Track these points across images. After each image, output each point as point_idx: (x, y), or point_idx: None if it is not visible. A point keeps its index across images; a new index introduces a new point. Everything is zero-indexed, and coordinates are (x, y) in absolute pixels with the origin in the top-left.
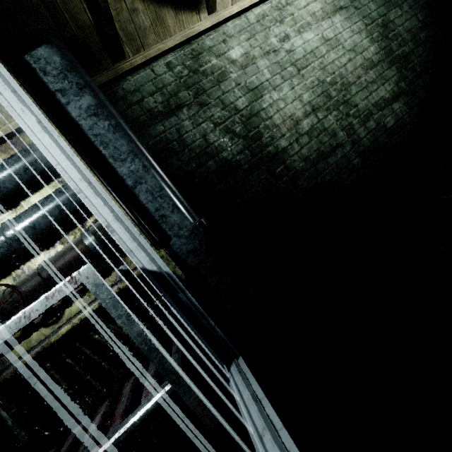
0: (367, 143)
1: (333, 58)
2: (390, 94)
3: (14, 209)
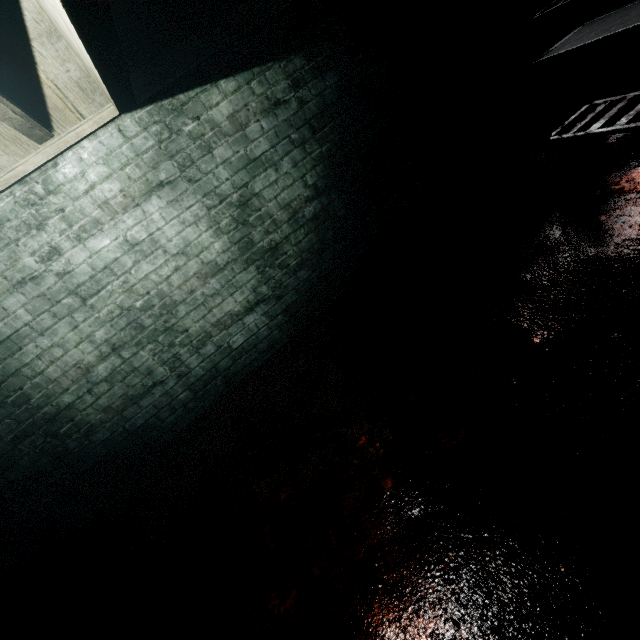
0: (201, 372)
1: (147, 272)
2: (242, 305)
3: None
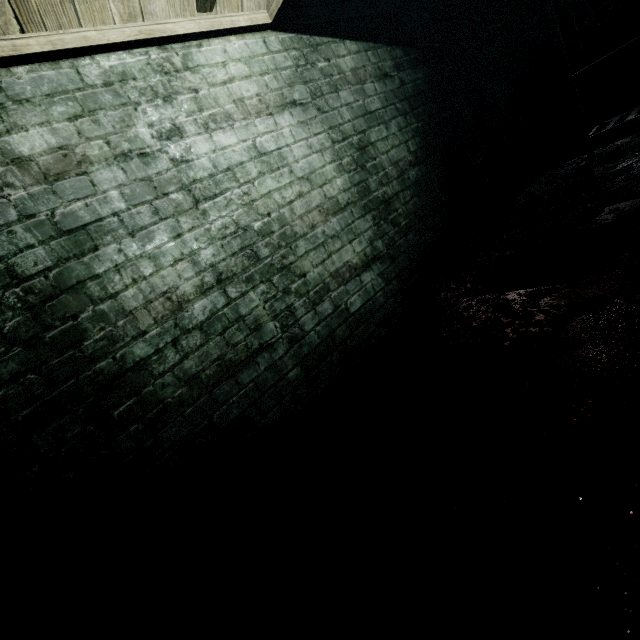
0: (316, 339)
1: (271, 188)
2: (360, 258)
3: None
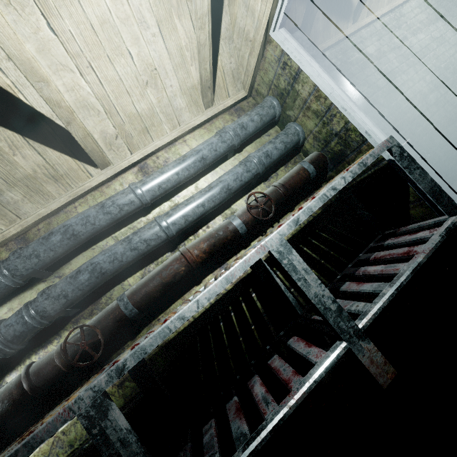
0: None
1: (443, 51)
2: None
3: (240, 153)
